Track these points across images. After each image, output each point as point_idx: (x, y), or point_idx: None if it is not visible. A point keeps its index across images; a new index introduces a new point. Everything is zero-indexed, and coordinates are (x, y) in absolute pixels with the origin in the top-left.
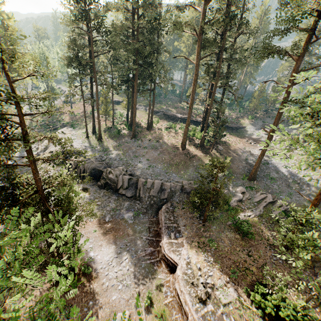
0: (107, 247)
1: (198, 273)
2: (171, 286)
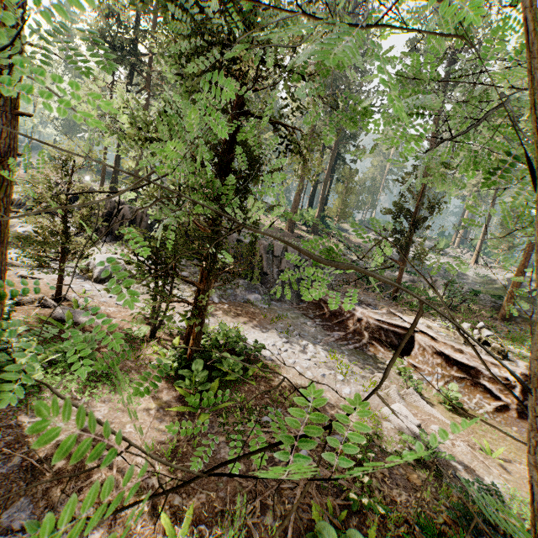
0: (251, 330)
1: (456, 334)
2: (425, 367)
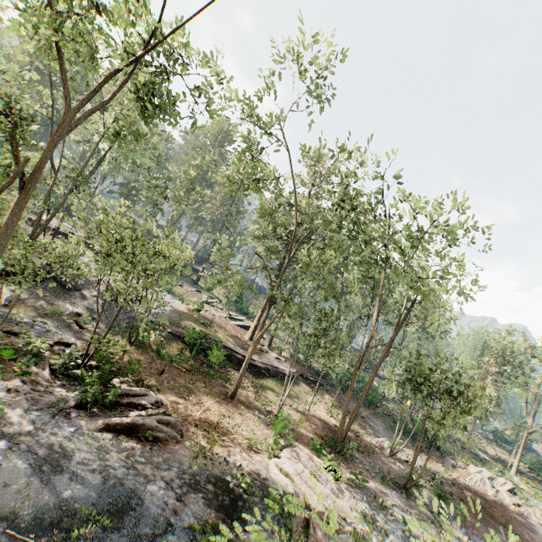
0: None
1: None
2: None
